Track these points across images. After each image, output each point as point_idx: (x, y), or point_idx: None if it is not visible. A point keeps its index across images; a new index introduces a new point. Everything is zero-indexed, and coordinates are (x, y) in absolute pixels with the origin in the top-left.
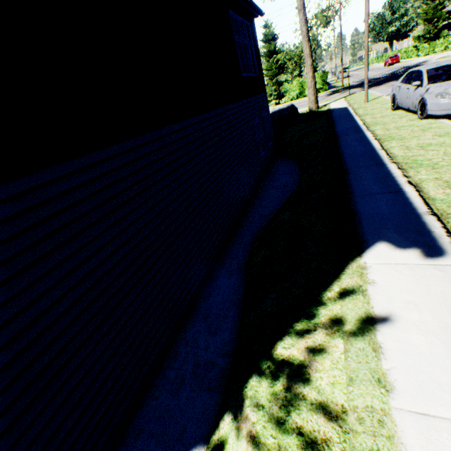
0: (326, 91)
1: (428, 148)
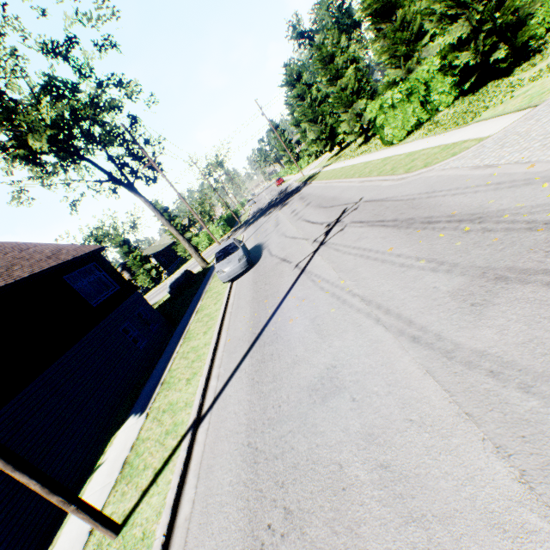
0: (231, 230)
1: (203, 319)
